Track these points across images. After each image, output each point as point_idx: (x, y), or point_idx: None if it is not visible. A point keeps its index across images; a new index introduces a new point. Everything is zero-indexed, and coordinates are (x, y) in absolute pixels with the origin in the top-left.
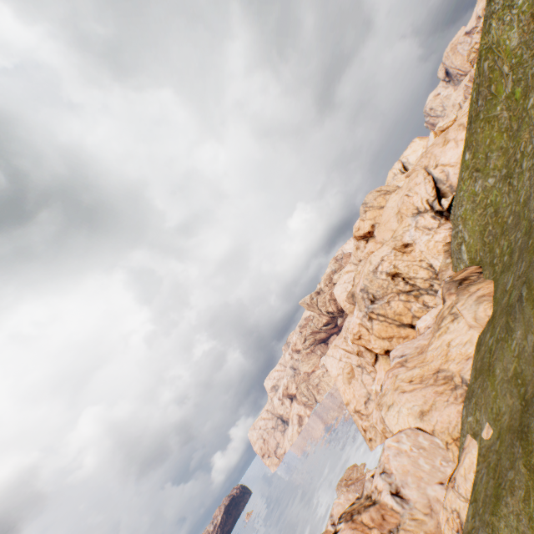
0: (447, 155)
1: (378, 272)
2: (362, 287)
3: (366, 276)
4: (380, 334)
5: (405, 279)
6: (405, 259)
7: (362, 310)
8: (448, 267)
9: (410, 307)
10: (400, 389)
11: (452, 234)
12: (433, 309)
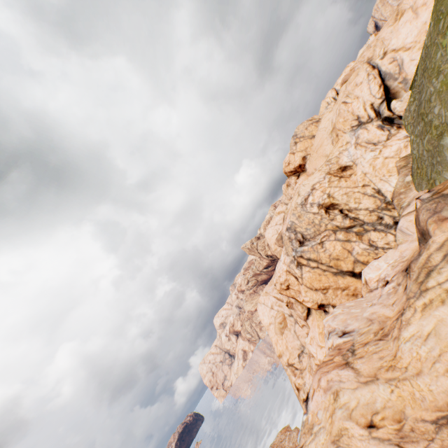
0: (401, 34)
1: (308, 204)
2: (289, 225)
3: (293, 211)
4: (312, 284)
5: (344, 212)
6: (344, 184)
7: (290, 254)
8: (410, 187)
9: (350, 249)
10: (347, 446)
11: (419, 132)
12: (391, 250)
